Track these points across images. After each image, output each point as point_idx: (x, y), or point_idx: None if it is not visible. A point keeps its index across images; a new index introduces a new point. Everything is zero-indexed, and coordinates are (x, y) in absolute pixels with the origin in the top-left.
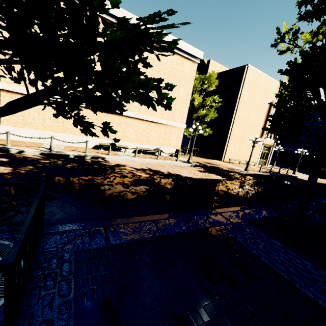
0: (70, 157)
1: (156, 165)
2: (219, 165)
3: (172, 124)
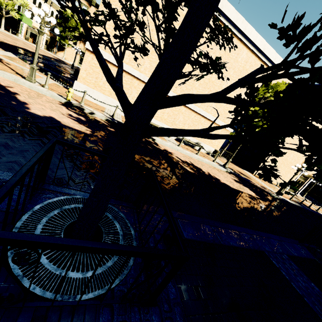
0: None
1: (197, 161)
2: (251, 179)
3: (221, 124)
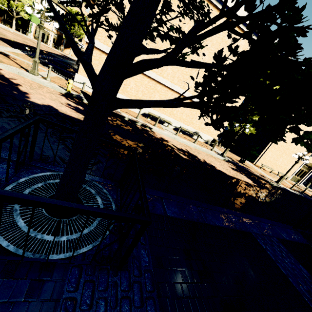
0: (125, 119)
1: (193, 149)
2: (250, 168)
3: None
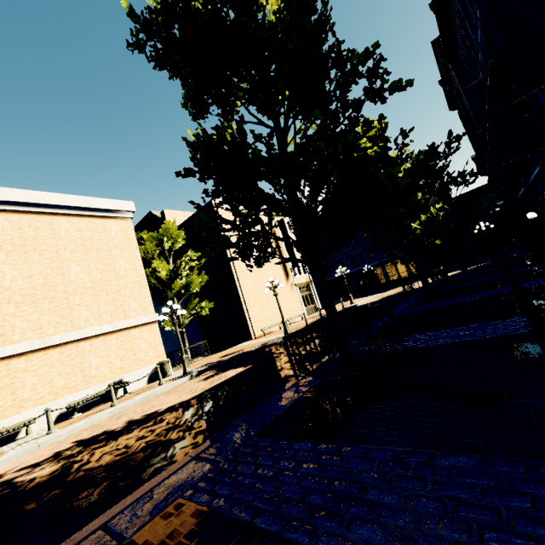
0: None
1: (106, 421)
2: (245, 349)
3: (128, 325)
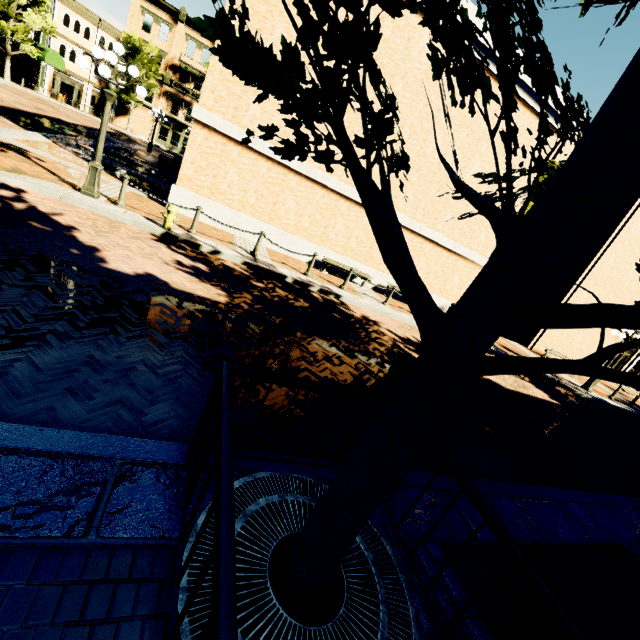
0: (286, 280)
1: None
2: None
3: (463, 253)
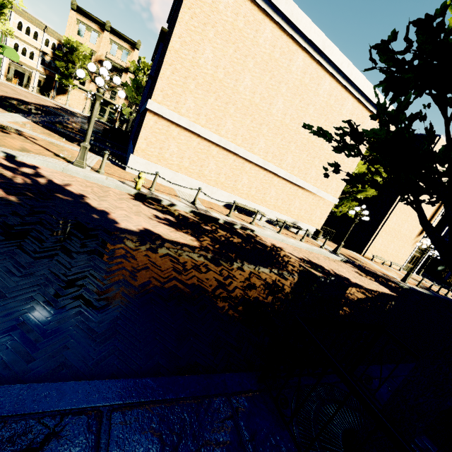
0: (219, 221)
1: (308, 253)
2: (367, 265)
3: (323, 195)
